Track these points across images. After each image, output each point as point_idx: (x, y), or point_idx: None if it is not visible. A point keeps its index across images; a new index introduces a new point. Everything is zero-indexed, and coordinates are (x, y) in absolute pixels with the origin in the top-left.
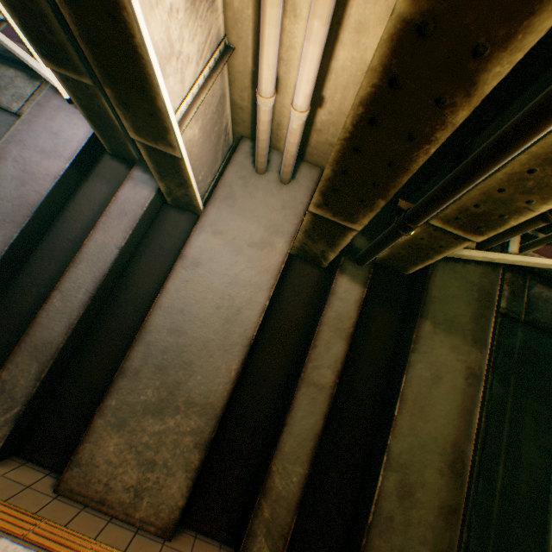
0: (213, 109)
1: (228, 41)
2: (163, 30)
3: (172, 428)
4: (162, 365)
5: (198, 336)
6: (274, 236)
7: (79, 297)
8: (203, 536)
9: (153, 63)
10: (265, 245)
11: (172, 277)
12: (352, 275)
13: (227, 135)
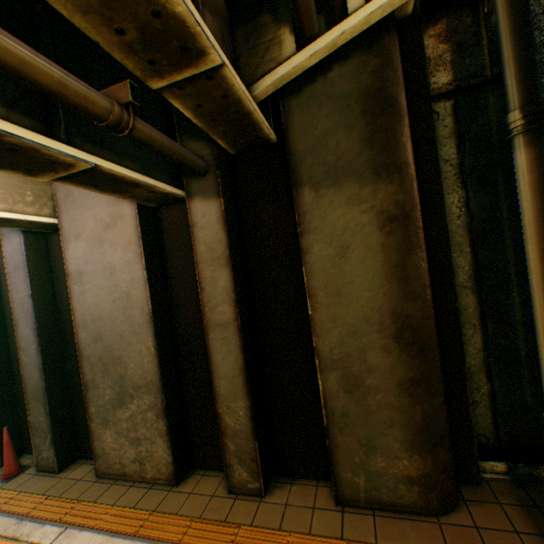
0: None
1: None
2: None
3: (137, 410)
4: (105, 368)
5: (115, 334)
6: (119, 205)
7: (33, 347)
8: (210, 472)
9: None
10: (116, 220)
11: (73, 297)
12: (202, 193)
13: None
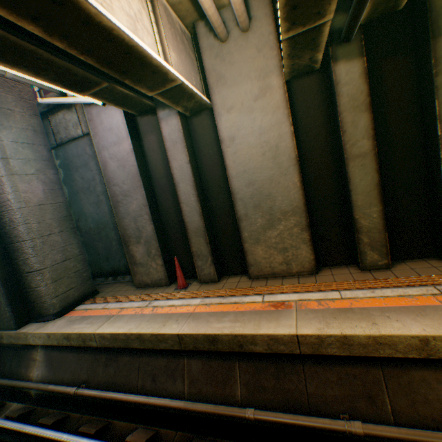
0: (168, 28)
1: None
2: (122, 14)
3: (283, 229)
4: (255, 205)
5: (263, 178)
6: (266, 80)
7: (192, 200)
8: (333, 267)
9: (139, 43)
10: (264, 92)
11: (225, 157)
12: (345, 57)
13: (184, 35)
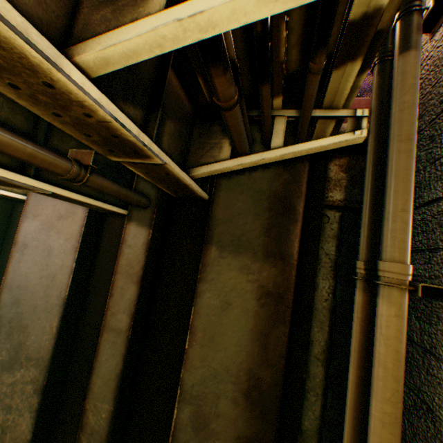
0: None
1: None
2: None
3: (20, 379)
4: (11, 331)
5: (31, 304)
6: (76, 205)
7: None
8: None
9: None
10: (69, 215)
11: (11, 261)
12: (139, 220)
13: None
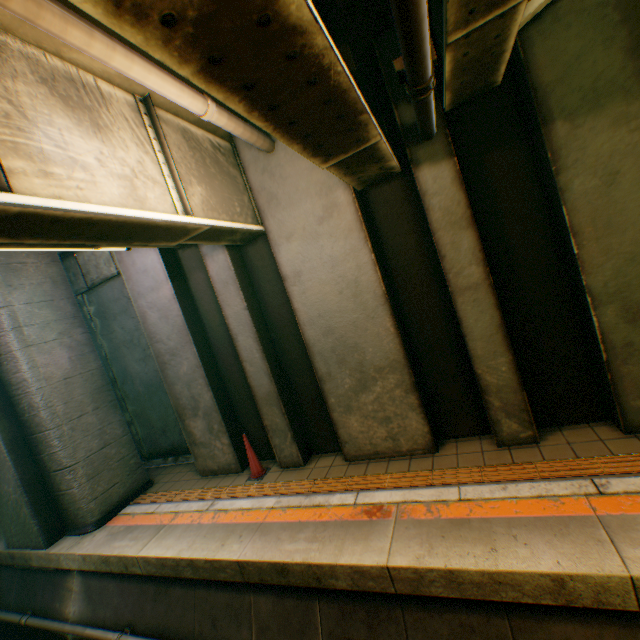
0: (190, 156)
1: (140, 96)
2: (112, 181)
3: (381, 392)
4: (339, 360)
5: (345, 324)
6: (331, 195)
7: (257, 357)
8: (461, 438)
9: (133, 215)
10: (330, 211)
11: (292, 299)
12: (429, 159)
13: (220, 149)
